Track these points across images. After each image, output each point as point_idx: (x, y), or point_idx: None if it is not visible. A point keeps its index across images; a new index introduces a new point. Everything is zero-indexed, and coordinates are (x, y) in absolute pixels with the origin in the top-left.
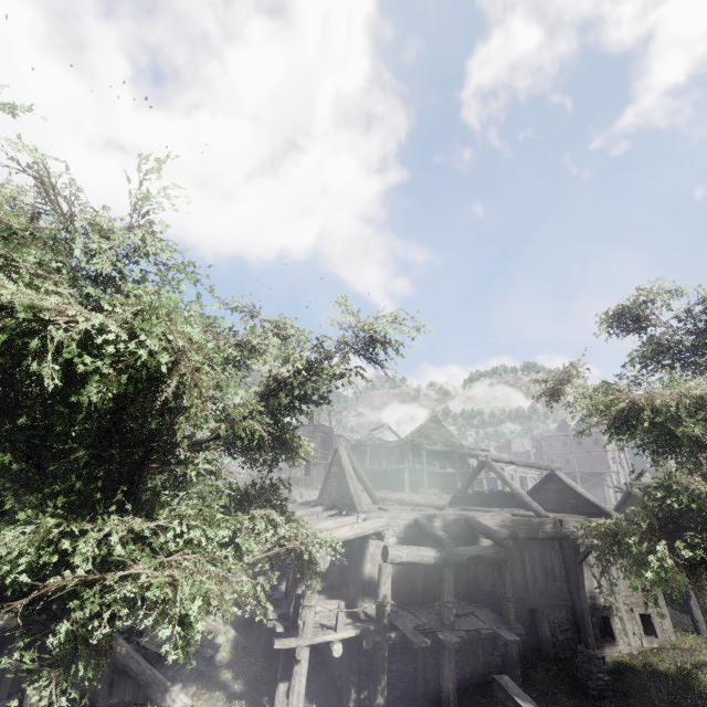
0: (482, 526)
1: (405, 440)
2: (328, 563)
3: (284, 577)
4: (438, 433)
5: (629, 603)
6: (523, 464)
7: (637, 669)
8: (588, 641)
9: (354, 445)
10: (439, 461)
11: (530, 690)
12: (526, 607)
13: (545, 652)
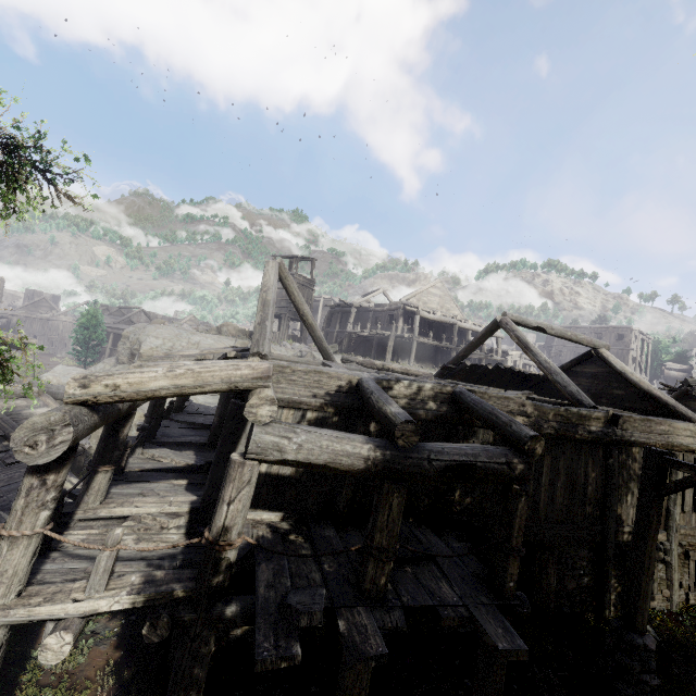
0: (485, 408)
1: (398, 303)
2: (64, 446)
3: (140, 442)
4: (439, 302)
5: (685, 545)
6: (555, 333)
7: (690, 651)
8: (636, 621)
9: (339, 307)
10: (434, 333)
11: (508, 673)
12: (527, 538)
13: (540, 602)
